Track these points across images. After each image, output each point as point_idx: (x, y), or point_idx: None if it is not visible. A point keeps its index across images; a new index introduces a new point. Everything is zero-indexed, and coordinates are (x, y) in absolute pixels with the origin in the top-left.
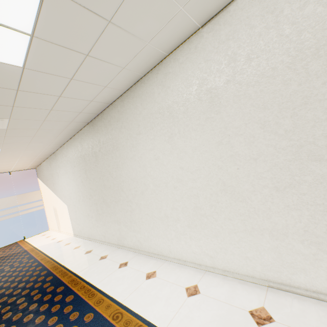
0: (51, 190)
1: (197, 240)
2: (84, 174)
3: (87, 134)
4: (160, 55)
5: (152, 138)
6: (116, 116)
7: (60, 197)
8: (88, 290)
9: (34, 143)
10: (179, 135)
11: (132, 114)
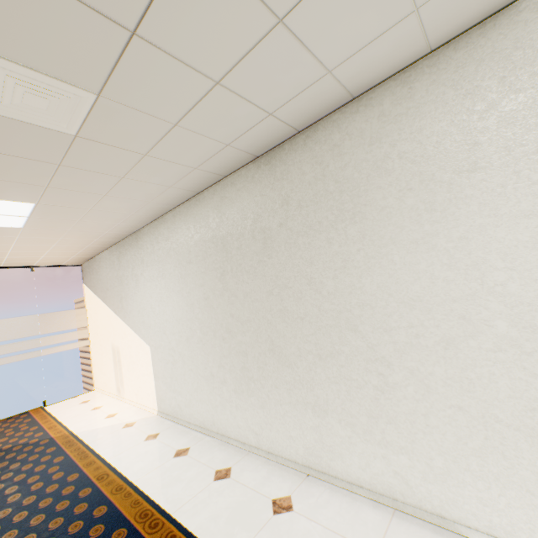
0: (112, 311)
1: None
2: (216, 282)
3: (245, 185)
4: None
5: None
6: (367, 130)
7: (133, 328)
8: None
9: (112, 201)
10: None
11: (447, 115)
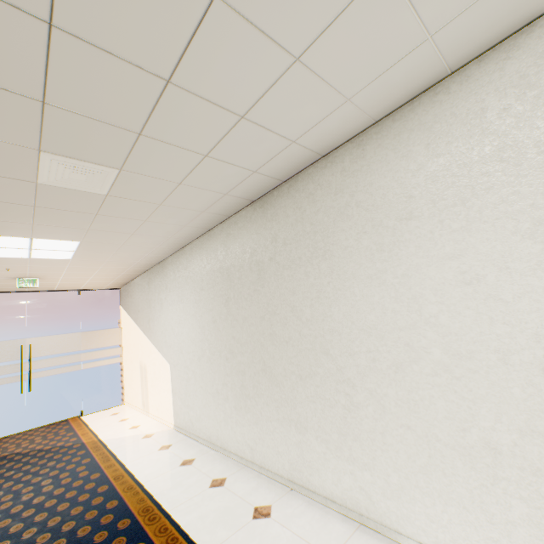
0: (141, 331)
1: None
2: (222, 307)
3: (245, 224)
4: None
5: (458, 228)
6: (333, 182)
7: (157, 347)
8: None
9: (139, 238)
10: None
11: (389, 173)
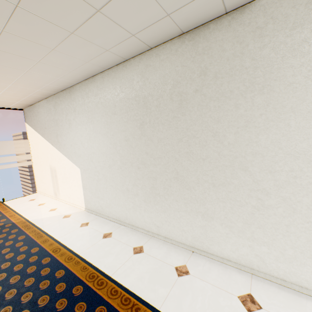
0: (49, 143)
1: None
2: (136, 129)
3: (169, 57)
4: None
5: None
6: (292, 16)
7: (66, 156)
8: None
9: (57, 56)
10: None
11: None
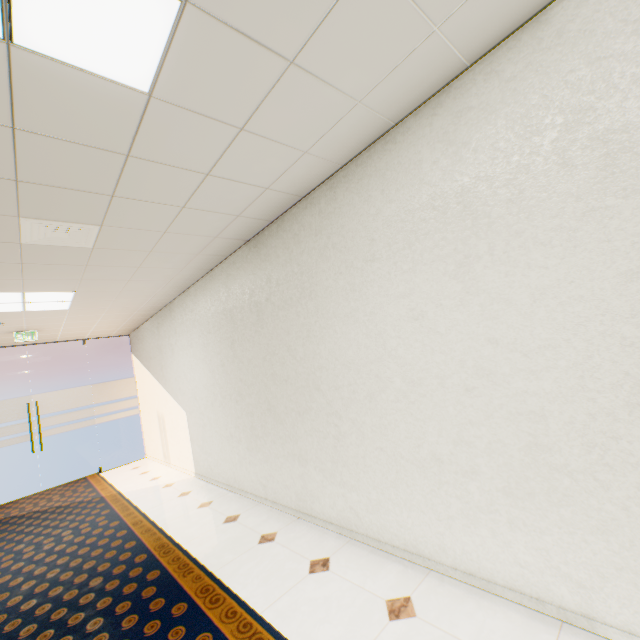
0: (156, 379)
1: (535, 534)
2: (228, 350)
3: (242, 264)
4: (452, 66)
5: (407, 269)
6: (313, 224)
7: (172, 395)
8: (245, 626)
9: (137, 283)
10: (490, 259)
11: (356, 216)
